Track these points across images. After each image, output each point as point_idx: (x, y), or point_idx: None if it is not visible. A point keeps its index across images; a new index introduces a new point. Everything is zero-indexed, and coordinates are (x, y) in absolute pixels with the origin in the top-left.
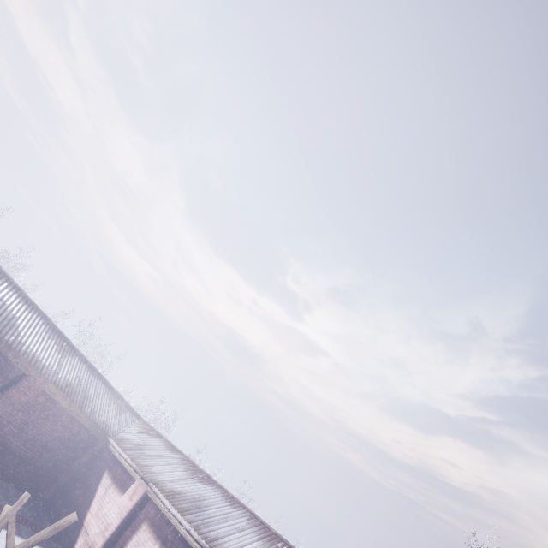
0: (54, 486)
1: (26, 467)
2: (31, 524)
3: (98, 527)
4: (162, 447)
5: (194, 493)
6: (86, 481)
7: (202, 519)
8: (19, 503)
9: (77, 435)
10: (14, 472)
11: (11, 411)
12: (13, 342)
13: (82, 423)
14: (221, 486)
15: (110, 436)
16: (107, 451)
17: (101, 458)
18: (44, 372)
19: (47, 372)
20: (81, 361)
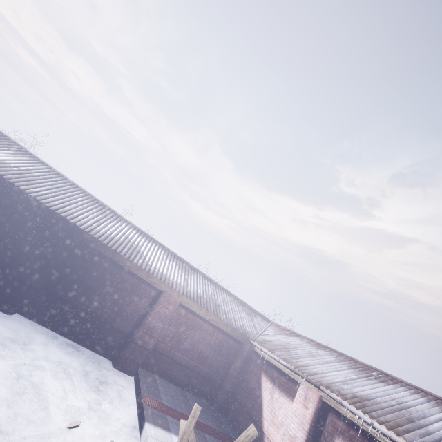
0: (222, 391)
1: (194, 375)
2: (215, 432)
3: (281, 439)
4: (306, 345)
5: (386, 398)
6: (247, 385)
7: (433, 441)
8: (192, 418)
9: (223, 342)
10: (185, 380)
11: (162, 325)
12: (141, 265)
13: (223, 330)
14: (414, 386)
15: (252, 339)
16: (255, 354)
17: (252, 362)
18: (174, 287)
19: (177, 286)
20: (202, 277)
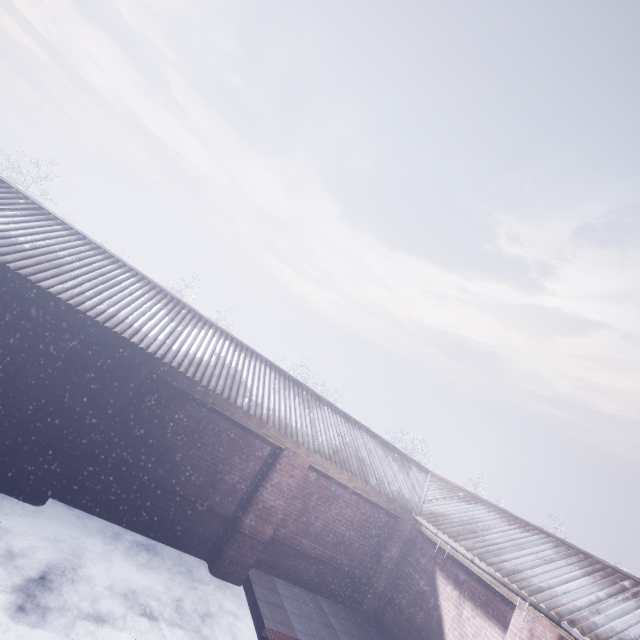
0: (371, 592)
1: (329, 571)
2: None
3: None
4: (499, 521)
5: None
6: (411, 585)
7: None
8: None
9: (371, 517)
10: (317, 579)
11: (284, 503)
12: (249, 407)
13: (374, 501)
14: None
15: (416, 513)
16: (420, 536)
17: (416, 547)
18: (301, 440)
19: (304, 438)
20: (331, 411)
